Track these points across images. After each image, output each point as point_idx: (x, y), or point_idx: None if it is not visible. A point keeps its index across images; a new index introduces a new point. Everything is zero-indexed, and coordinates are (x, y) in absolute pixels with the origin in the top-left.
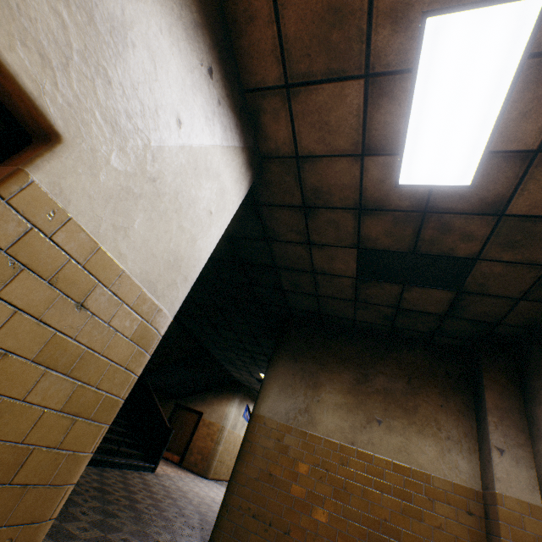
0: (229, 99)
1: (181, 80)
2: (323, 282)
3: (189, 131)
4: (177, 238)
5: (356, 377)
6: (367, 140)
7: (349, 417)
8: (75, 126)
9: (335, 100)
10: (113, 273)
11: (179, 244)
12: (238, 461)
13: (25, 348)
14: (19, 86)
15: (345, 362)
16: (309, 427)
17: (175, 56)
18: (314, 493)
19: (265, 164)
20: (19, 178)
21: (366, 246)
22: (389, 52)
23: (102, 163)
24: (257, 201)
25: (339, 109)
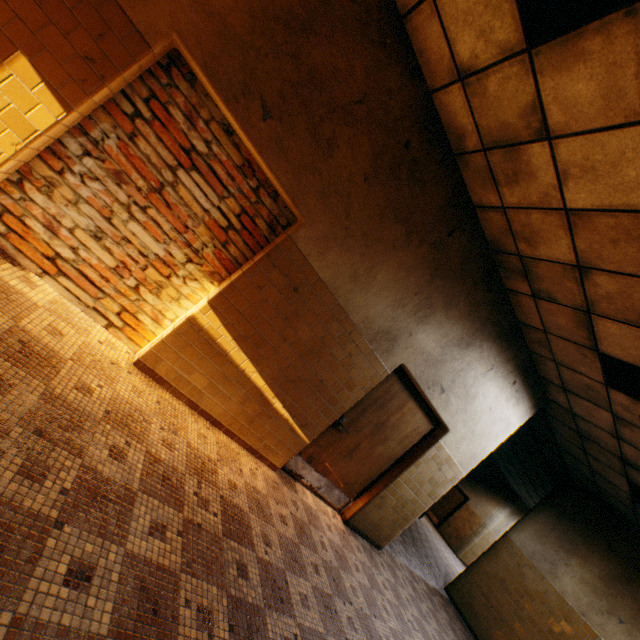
0: (524, 385)
1: (495, 395)
2: (599, 479)
3: (494, 409)
4: (476, 447)
5: (616, 573)
6: (619, 434)
7: (590, 595)
8: (453, 426)
9: (594, 409)
10: (450, 460)
11: (477, 449)
12: (482, 555)
13: (426, 477)
14: (444, 423)
15: (612, 553)
16: (548, 575)
17: (495, 389)
18: (532, 616)
19: (550, 401)
20: (438, 442)
21: (633, 482)
22: (623, 414)
23: (457, 432)
24: (543, 409)
25: (597, 413)
